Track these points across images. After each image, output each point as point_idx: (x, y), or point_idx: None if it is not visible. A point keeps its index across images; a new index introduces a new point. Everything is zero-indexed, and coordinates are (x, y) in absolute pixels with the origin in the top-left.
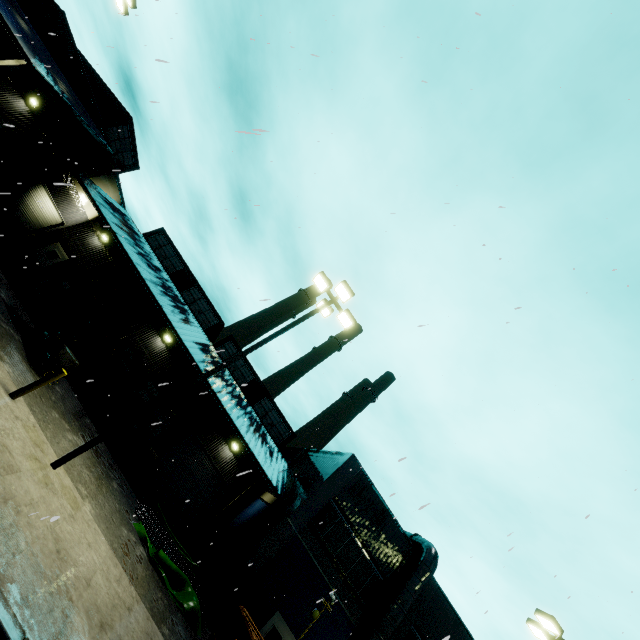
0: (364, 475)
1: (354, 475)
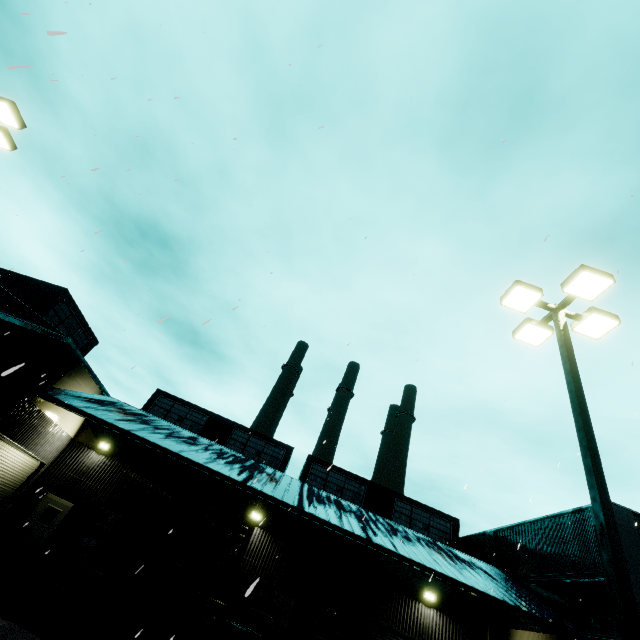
0: None
1: (636, 529)
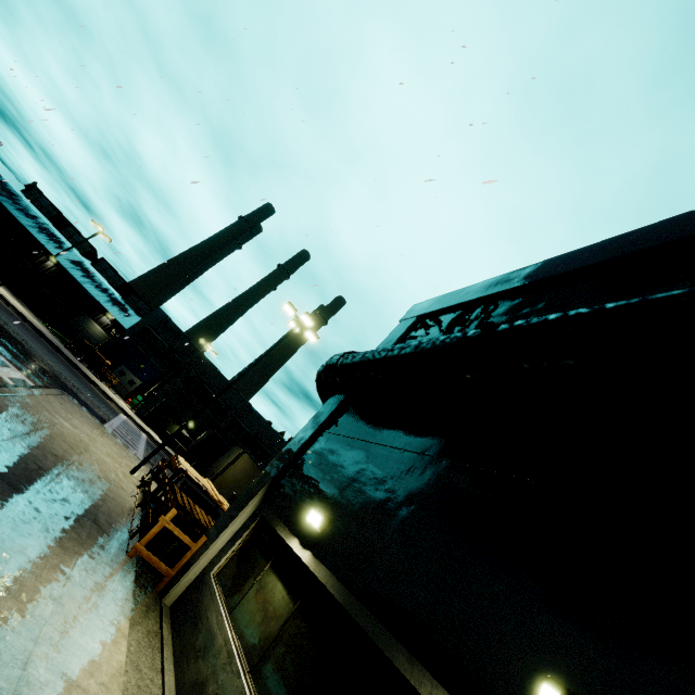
0: (167, 316)
1: (161, 316)
